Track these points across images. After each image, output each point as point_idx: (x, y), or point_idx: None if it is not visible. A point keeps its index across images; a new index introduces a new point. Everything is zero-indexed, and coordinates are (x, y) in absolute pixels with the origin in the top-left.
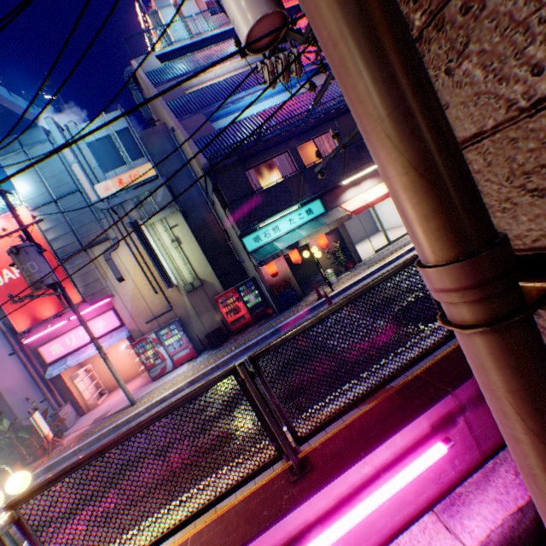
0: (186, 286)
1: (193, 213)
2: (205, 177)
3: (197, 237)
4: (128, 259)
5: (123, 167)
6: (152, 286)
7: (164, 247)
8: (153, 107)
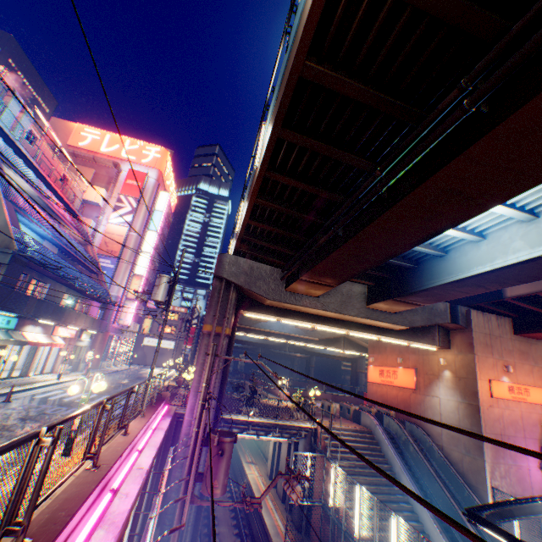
0: None
1: None
2: (3, 251)
3: None
4: None
5: None
6: None
7: None
8: None
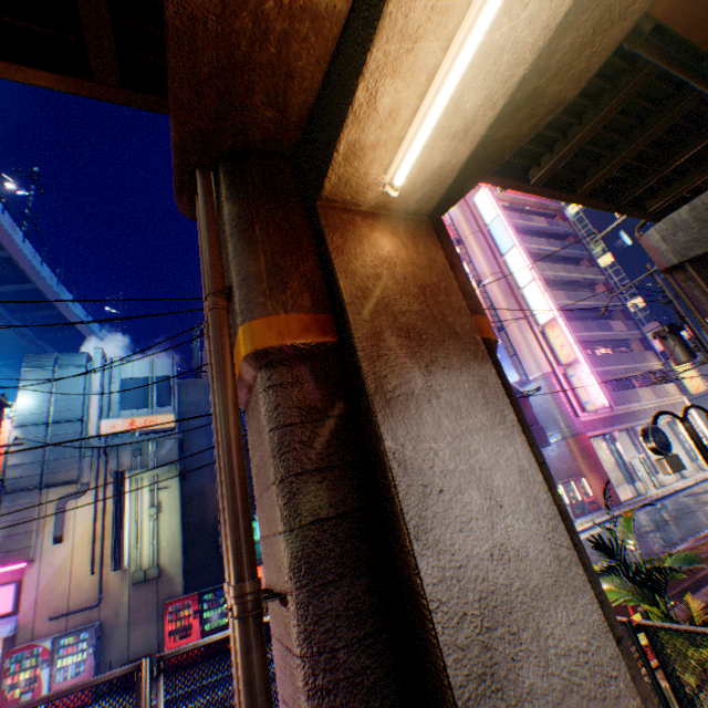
0: (137, 571)
1: (194, 475)
2: None
3: (185, 506)
4: (85, 513)
5: (144, 409)
6: (93, 559)
7: (138, 510)
8: (207, 359)
